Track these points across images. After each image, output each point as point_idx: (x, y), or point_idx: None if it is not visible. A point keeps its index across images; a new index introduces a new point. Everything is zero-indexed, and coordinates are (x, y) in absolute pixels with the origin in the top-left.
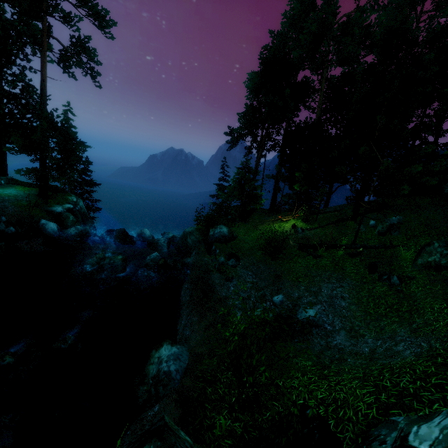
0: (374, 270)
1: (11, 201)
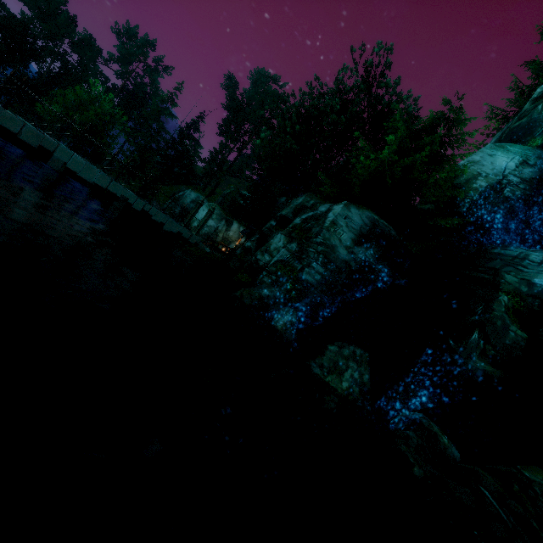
0: None
1: None
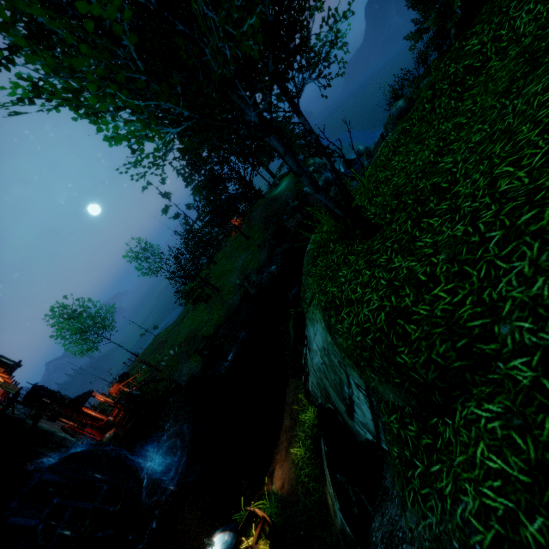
0: None
1: (287, 190)
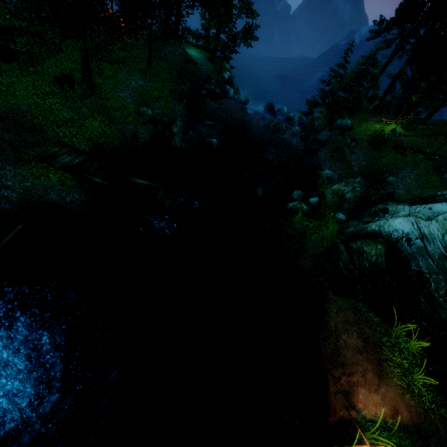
0: (437, 170)
1: (204, 65)
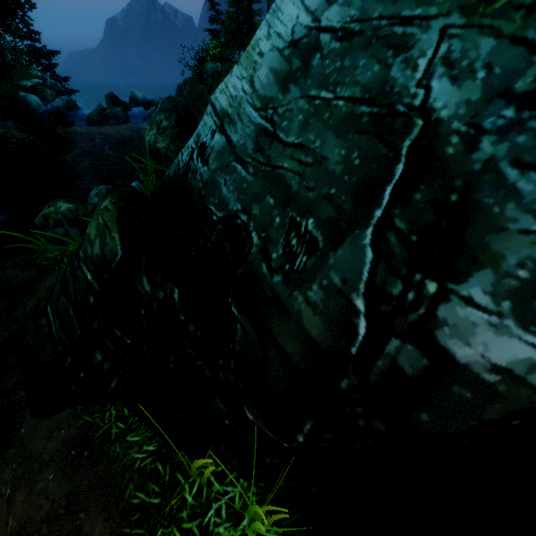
0: None
1: None
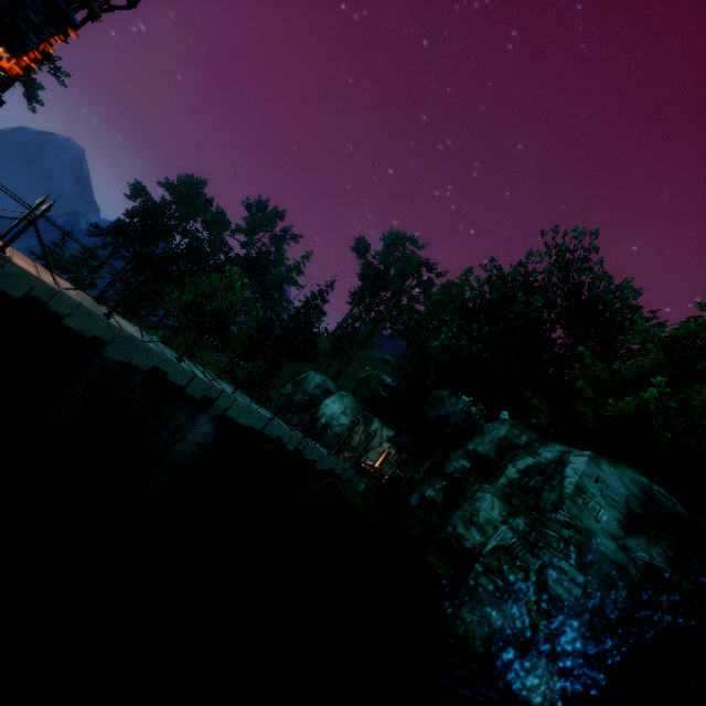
0: None
1: None
